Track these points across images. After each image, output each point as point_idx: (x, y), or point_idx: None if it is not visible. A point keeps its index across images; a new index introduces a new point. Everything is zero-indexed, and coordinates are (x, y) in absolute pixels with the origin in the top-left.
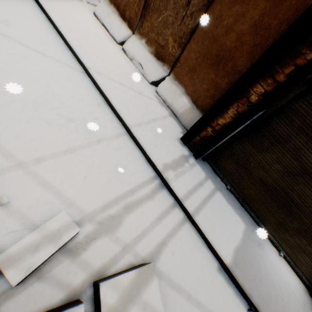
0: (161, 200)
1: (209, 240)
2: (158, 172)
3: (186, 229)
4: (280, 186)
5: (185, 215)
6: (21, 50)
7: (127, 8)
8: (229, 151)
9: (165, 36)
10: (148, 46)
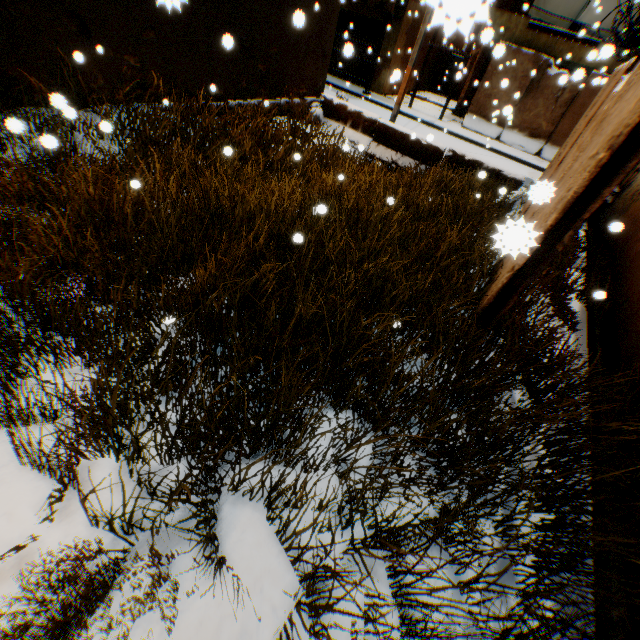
0: None
1: None
2: None
3: None
4: None
5: None
6: (493, 158)
7: (497, 115)
8: None
9: (538, 123)
10: (520, 133)
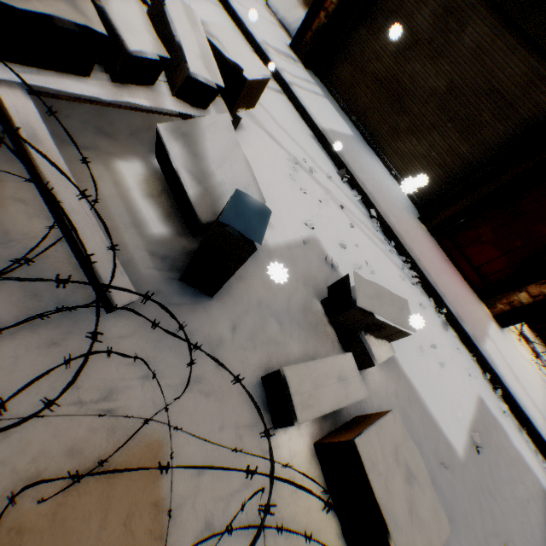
0: None
1: (305, 107)
2: (257, 48)
3: (281, 97)
4: (393, 75)
5: (282, 91)
6: None
7: None
8: (345, 51)
9: None
10: None
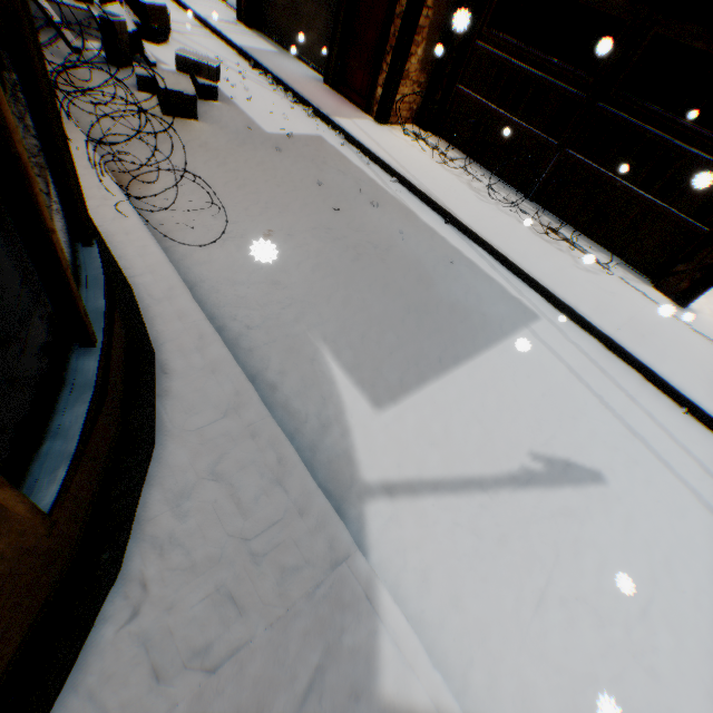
0: (200, 31)
1: (229, 39)
2: (203, 23)
3: (216, 41)
4: None
5: (219, 39)
6: None
7: None
8: (265, 3)
9: None
10: None
